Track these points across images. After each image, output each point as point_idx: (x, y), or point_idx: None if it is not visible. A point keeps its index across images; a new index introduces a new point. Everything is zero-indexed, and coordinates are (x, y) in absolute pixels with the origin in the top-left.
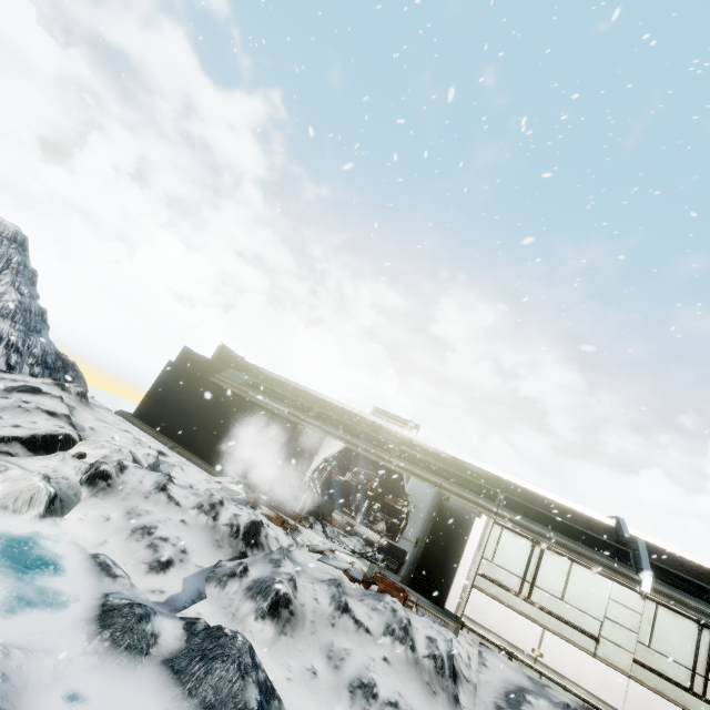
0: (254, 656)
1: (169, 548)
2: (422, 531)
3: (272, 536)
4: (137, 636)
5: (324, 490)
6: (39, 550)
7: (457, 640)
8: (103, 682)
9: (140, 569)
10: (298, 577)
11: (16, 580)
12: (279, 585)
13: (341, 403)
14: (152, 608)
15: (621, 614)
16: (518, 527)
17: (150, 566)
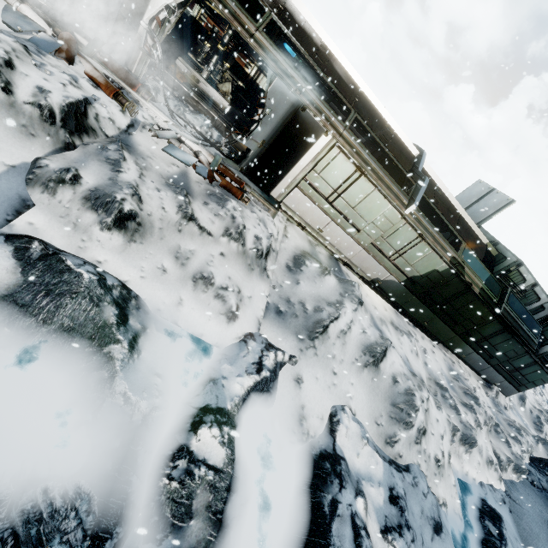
0: (105, 283)
1: None
2: (269, 136)
3: (104, 116)
4: None
5: None
6: None
7: (274, 224)
8: None
9: None
10: (143, 184)
11: None
12: (121, 204)
13: None
14: None
15: (383, 223)
16: (352, 152)
17: None
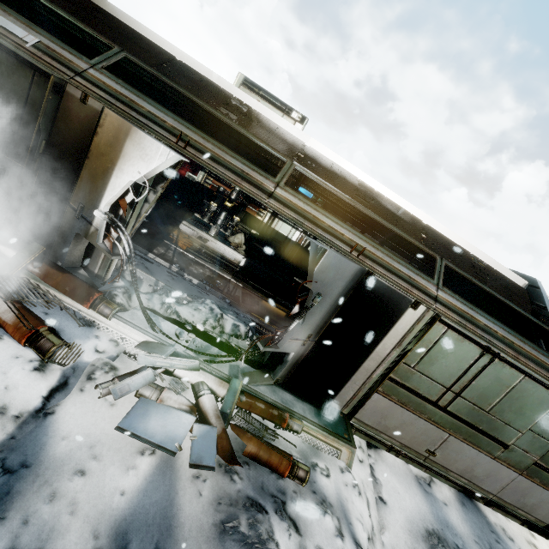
0: None
1: None
2: (319, 325)
3: None
4: None
5: (171, 190)
6: None
7: (358, 492)
8: None
9: None
10: None
11: None
12: None
13: (180, 52)
14: None
15: None
16: (462, 322)
17: None
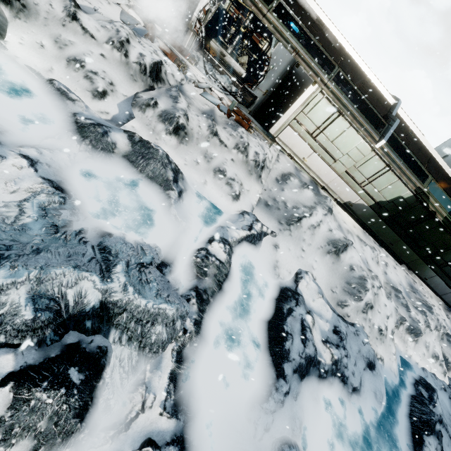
0: (169, 158)
1: (100, 81)
2: (271, 86)
3: (169, 73)
4: (104, 144)
5: None
6: (6, 71)
7: (269, 150)
8: (97, 164)
9: (87, 96)
10: (189, 111)
11: (8, 97)
12: (178, 119)
13: None
14: (106, 126)
15: (355, 154)
16: (334, 98)
17: (92, 94)
